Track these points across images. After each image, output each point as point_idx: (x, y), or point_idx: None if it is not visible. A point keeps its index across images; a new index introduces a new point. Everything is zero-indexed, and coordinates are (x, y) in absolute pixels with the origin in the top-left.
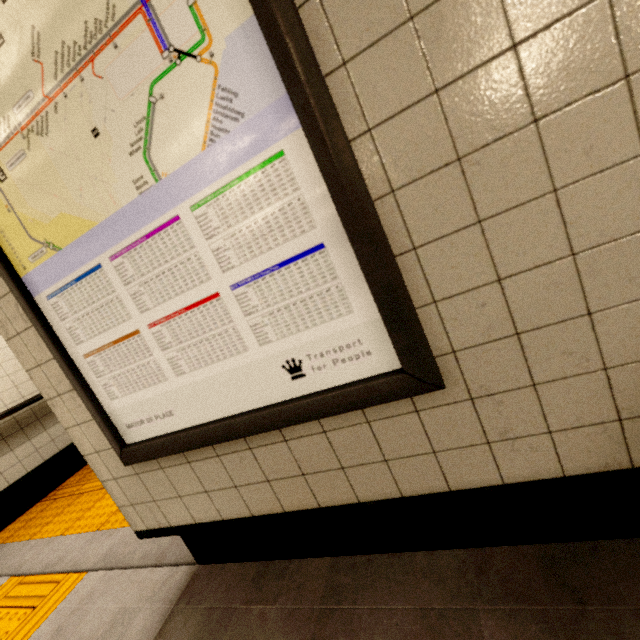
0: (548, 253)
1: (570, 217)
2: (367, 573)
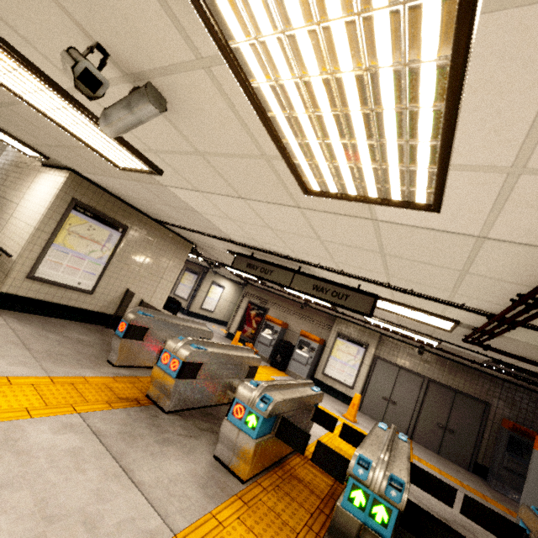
0: (110, 289)
1: (113, 287)
2: (51, 319)
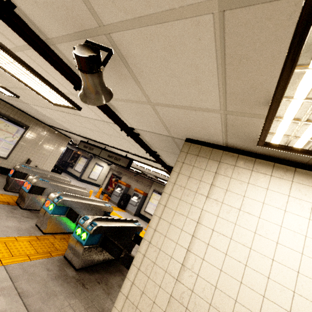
0: (17, 157)
1: (19, 157)
2: None
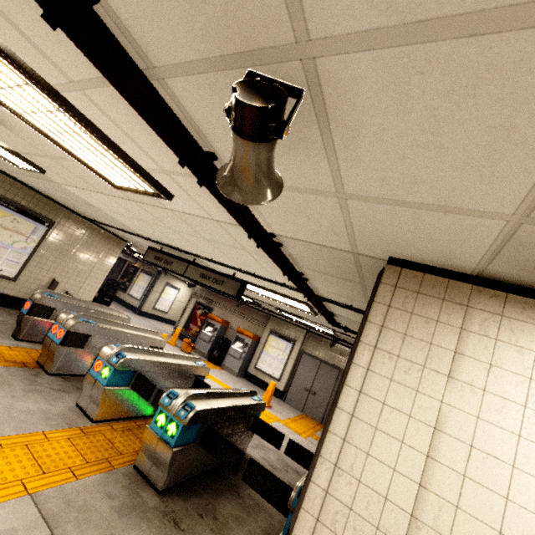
0: (34, 277)
1: (38, 276)
2: None
